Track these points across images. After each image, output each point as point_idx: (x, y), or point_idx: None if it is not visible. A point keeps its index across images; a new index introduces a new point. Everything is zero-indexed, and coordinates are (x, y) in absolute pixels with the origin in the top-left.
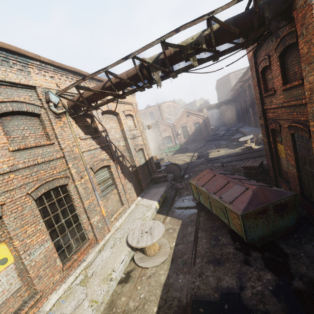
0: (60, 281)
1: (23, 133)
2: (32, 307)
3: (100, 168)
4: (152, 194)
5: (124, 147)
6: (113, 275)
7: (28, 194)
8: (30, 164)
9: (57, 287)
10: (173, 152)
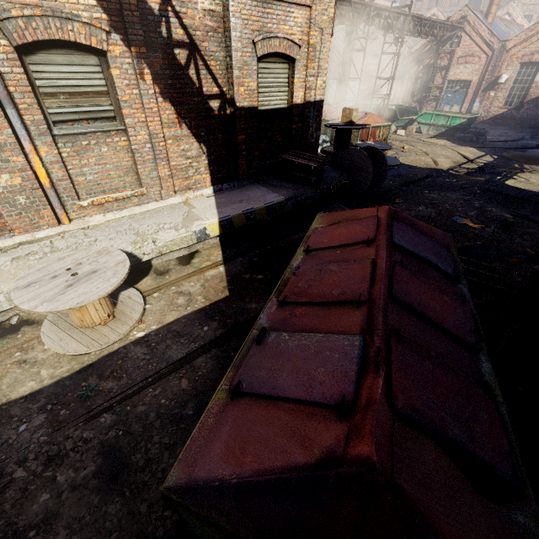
0: None
1: None
2: None
3: (63, 46)
4: (241, 196)
5: (213, 22)
6: None
7: None
8: None
9: None
10: (440, 130)
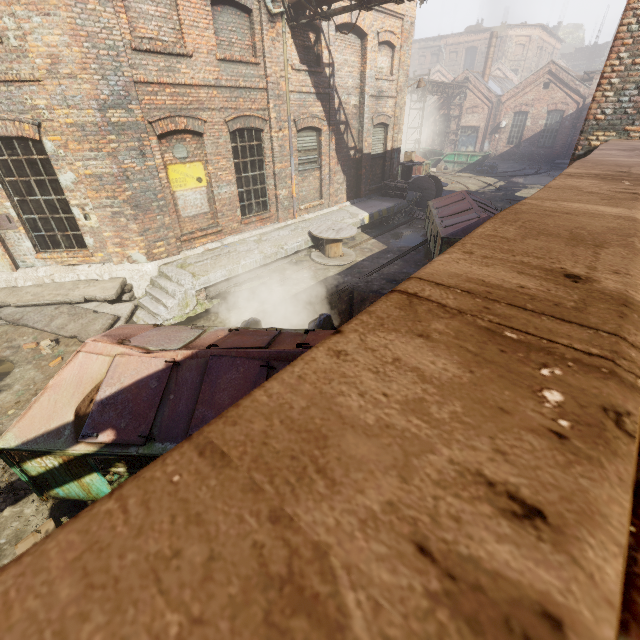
0: (237, 231)
1: (230, 37)
2: (214, 234)
3: (307, 129)
4: (369, 205)
5: (355, 110)
6: (285, 247)
7: (226, 121)
8: (232, 84)
9: (234, 234)
10: (462, 166)
